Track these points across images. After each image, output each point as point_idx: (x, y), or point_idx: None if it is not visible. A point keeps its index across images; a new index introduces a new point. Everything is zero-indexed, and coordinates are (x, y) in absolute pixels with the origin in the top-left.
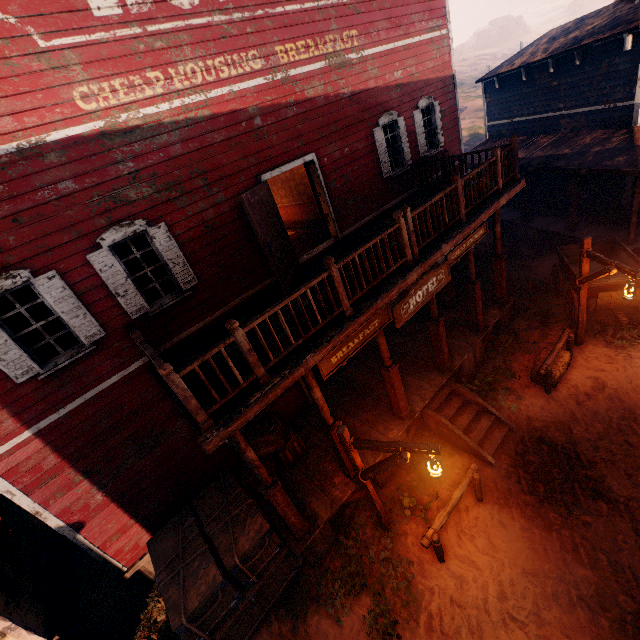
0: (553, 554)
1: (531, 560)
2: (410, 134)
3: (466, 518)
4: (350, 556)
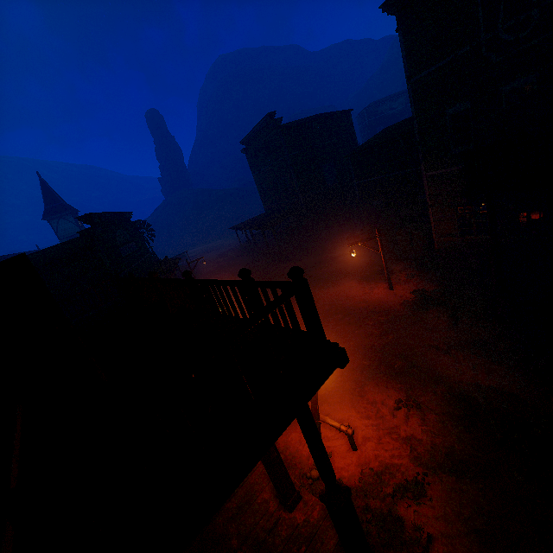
0: (341, 394)
1: (346, 403)
2: None
3: (325, 433)
4: (370, 536)
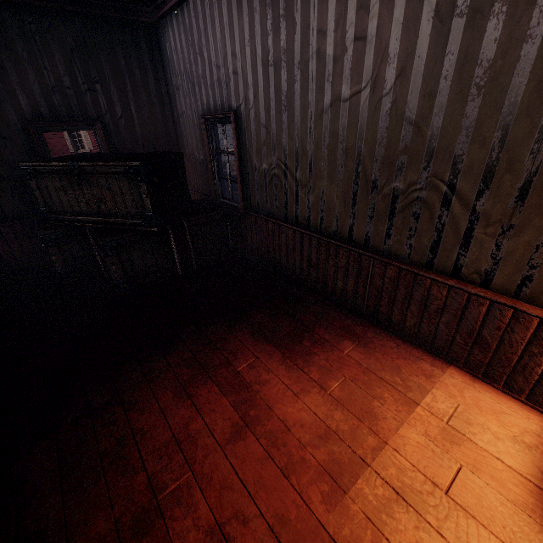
0: None
1: None
2: (93, 136)
3: None
4: None
